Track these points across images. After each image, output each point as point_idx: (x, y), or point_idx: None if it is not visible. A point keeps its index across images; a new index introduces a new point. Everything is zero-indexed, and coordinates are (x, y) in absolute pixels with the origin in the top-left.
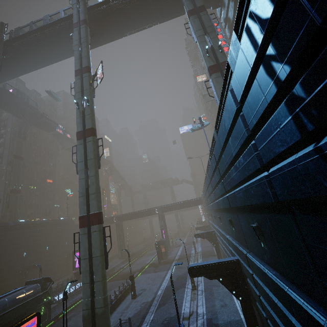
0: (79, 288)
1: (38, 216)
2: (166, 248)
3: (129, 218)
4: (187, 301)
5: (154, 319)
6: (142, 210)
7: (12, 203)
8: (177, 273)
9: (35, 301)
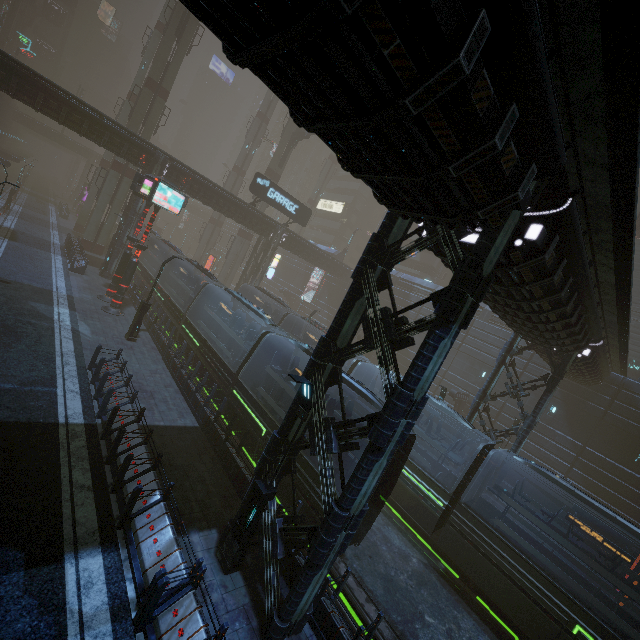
0: None
1: None
2: None
3: None
4: None
5: None
6: None
7: None
8: None
9: None
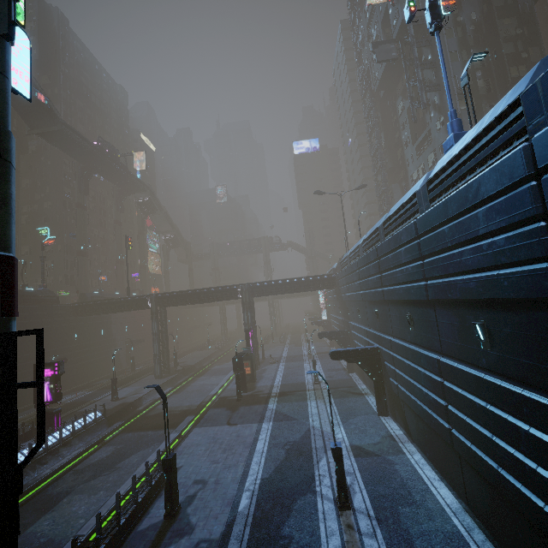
0: (43, 452)
1: None
2: (254, 366)
3: (181, 302)
4: None
5: None
6: (209, 288)
7: None
8: (284, 436)
9: None
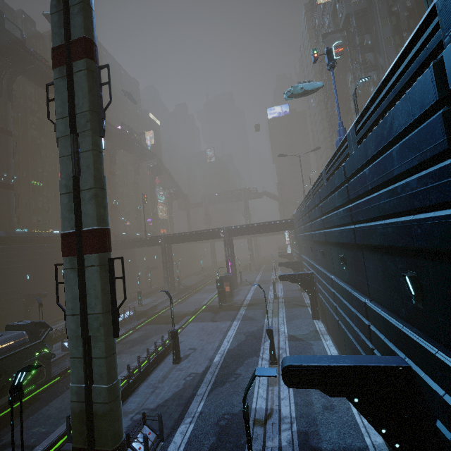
0: None
1: (51, 226)
2: (232, 286)
3: (181, 240)
4: (262, 385)
5: (204, 412)
6: (200, 230)
7: (1, 203)
8: (246, 328)
9: (19, 357)
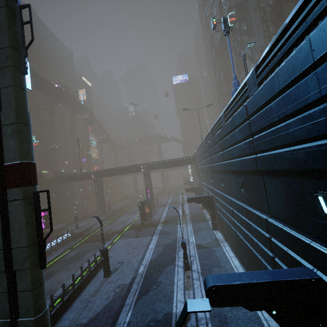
0: None
1: None
2: (151, 208)
3: (110, 174)
4: (180, 290)
5: (132, 322)
6: (125, 166)
7: None
8: (163, 241)
9: None
